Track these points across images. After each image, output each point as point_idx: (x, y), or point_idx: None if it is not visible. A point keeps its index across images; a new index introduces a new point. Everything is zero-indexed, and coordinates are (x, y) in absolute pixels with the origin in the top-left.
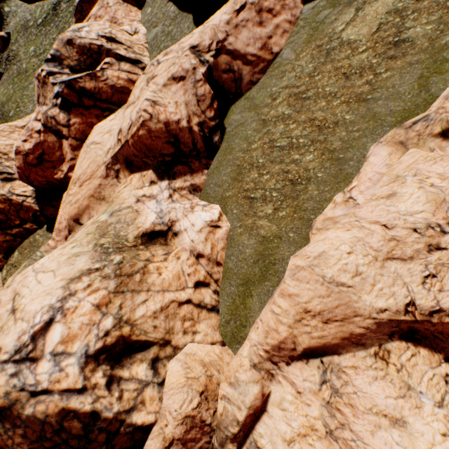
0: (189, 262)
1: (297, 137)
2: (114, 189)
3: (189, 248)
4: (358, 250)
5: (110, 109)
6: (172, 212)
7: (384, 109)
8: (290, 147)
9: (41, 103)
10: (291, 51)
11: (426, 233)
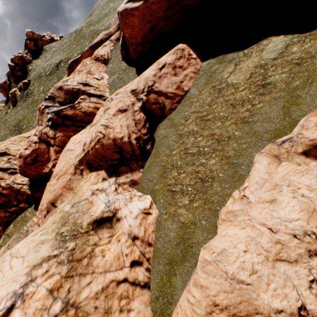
0: (127, 243)
1: (203, 147)
2: (79, 182)
3: (127, 232)
4: (252, 249)
5: (82, 126)
6: (116, 202)
7: (261, 128)
8: (198, 154)
9: (39, 124)
10: (196, 89)
11: (304, 240)
